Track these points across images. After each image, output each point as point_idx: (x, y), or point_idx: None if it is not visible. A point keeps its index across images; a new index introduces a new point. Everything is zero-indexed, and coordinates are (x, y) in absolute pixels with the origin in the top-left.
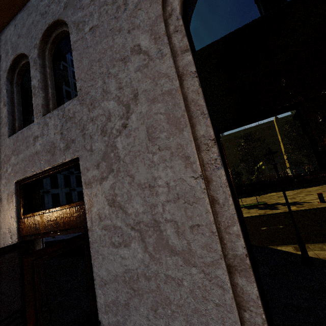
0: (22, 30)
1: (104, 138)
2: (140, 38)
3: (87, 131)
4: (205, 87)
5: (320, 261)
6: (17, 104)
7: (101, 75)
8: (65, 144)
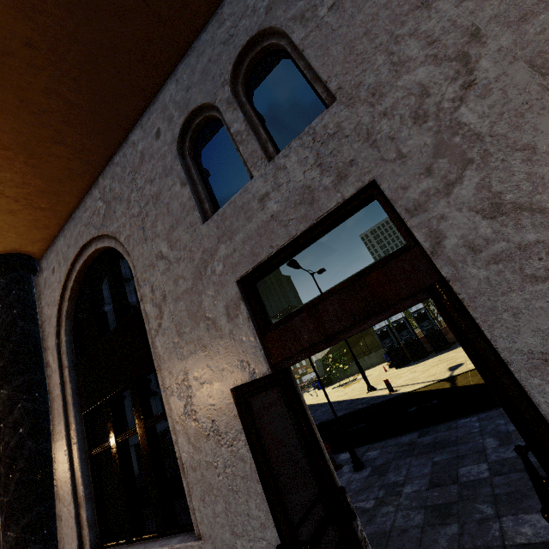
0: (191, 79)
1: (425, 126)
2: None
3: (380, 134)
4: None
5: None
6: (198, 180)
7: (378, 48)
8: (335, 175)
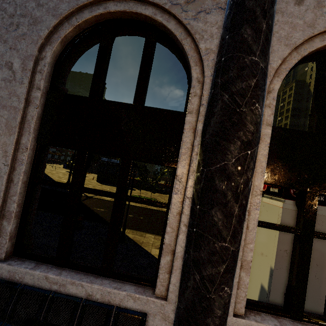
0: None
1: None
2: (15, 60)
3: None
4: (44, 115)
5: (130, 241)
6: None
7: None
8: None
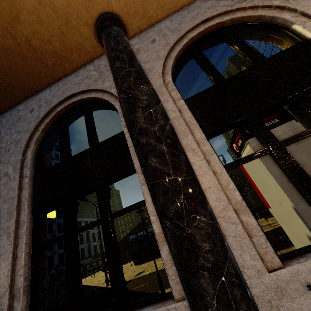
0: None
1: None
2: (9, 168)
3: None
4: (34, 193)
5: None
6: None
7: None
8: None
